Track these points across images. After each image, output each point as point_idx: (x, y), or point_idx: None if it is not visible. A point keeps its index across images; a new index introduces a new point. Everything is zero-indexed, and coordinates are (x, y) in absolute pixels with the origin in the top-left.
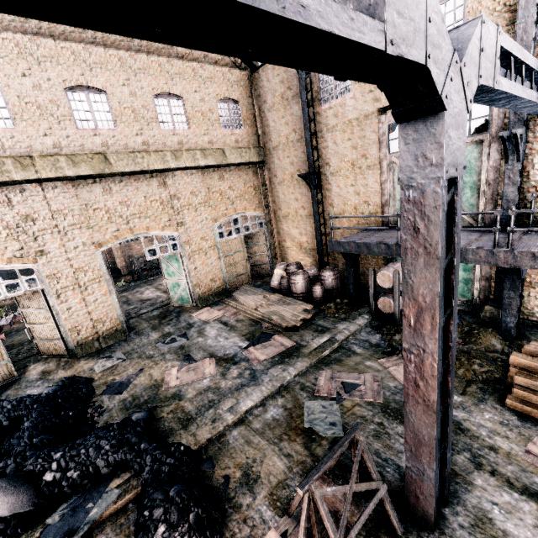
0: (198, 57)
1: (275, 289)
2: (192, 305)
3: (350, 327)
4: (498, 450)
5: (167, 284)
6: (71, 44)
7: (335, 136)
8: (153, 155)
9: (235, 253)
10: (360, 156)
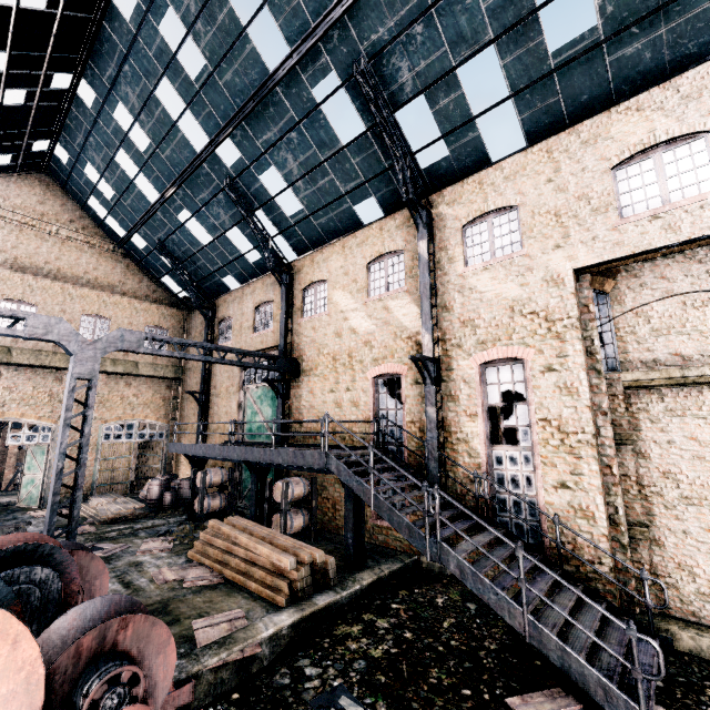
0: (140, 296)
1: (143, 500)
2: (39, 506)
3: (158, 521)
4: (143, 571)
5: (23, 480)
6: (24, 275)
7: (221, 367)
8: (60, 355)
9: (119, 458)
10: (231, 384)
